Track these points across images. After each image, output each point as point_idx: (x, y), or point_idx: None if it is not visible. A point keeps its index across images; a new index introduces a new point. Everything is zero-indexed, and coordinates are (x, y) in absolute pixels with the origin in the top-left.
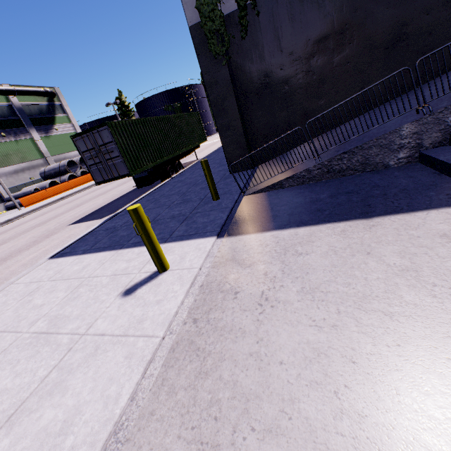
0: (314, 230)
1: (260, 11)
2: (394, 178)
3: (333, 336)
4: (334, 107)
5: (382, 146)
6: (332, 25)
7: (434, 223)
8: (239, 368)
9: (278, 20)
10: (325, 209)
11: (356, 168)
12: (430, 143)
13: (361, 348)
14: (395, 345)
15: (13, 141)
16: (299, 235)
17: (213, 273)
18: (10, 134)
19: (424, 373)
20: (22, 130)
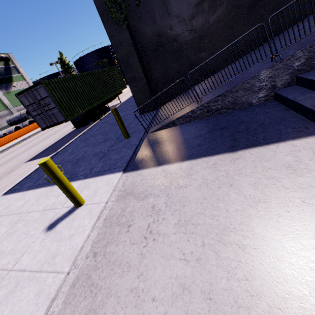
0: (193, 164)
1: None
2: (256, 114)
3: (197, 270)
4: (208, 60)
5: (246, 89)
6: None
7: (282, 154)
8: (120, 305)
9: None
10: (204, 144)
11: (228, 107)
12: (282, 84)
13: (218, 283)
14: (244, 280)
15: None
16: (182, 169)
17: (115, 207)
18: None
19: (266, 312)
20: None
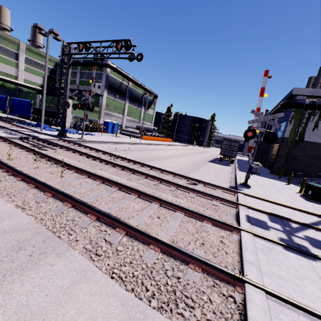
0: None
1: (303, 142)
2: None
3: None
4: (320, 174)
5: None
6: (320, 155)
7: None
8: None
9: (307, 146)
10: None
11: None
12: None
13: None
14: None
15: (136, 108)
16: None
17: None
18: (137, 105)
19: None
20: (141, 105)
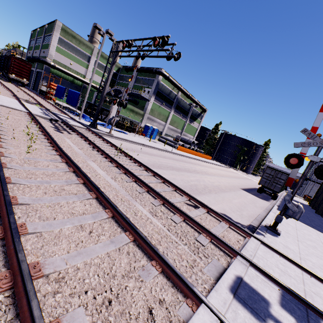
0: None
1: None
2: None
3: None
4: None
5: None
6: None
7: None
8: None
9: None
10: None
11: None
12: None
13: None
14: None
15: (180, 119)
16: None
17: None
18: (182, 116)
19: None
20: (186, 116)
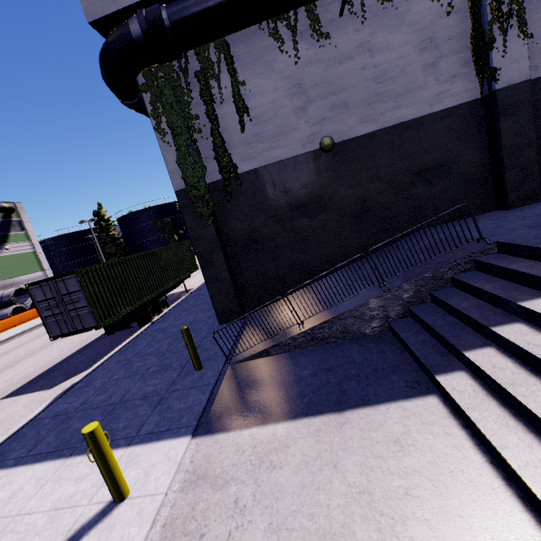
0: (292, 428)
1: (243, 182)
2: (369, 352)
3: None
4: (309, 281)
5: (356, 316)
6: (307, 196)
7: (391, 421)
8: None
9: (260, 189)
10: (306, 394)
11: (338, 336)
12: (395, 314)
13: None
14: None
15: None
16: (277, 436)
17: (180, 502)
18: None
19: None
20: None
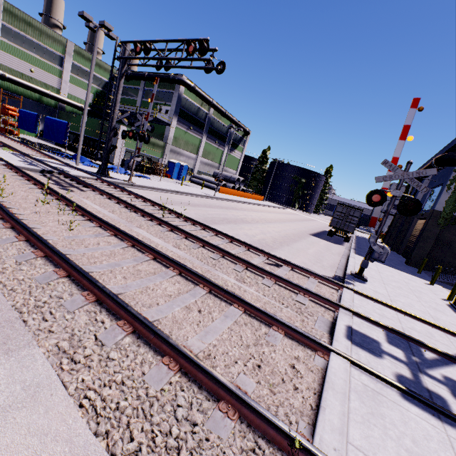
0: None
1: None
2: None
3: None
4: None
5: None
6: None
7: None
8: None
9: None
10: None
11: None
12: None
13: None
14: None
15: (216, 147)
16: None
17: None
18: (218, 143)
19: None
20: (223, 144)
